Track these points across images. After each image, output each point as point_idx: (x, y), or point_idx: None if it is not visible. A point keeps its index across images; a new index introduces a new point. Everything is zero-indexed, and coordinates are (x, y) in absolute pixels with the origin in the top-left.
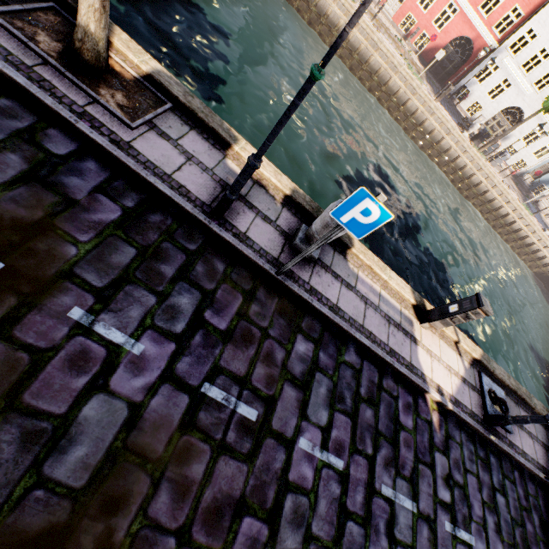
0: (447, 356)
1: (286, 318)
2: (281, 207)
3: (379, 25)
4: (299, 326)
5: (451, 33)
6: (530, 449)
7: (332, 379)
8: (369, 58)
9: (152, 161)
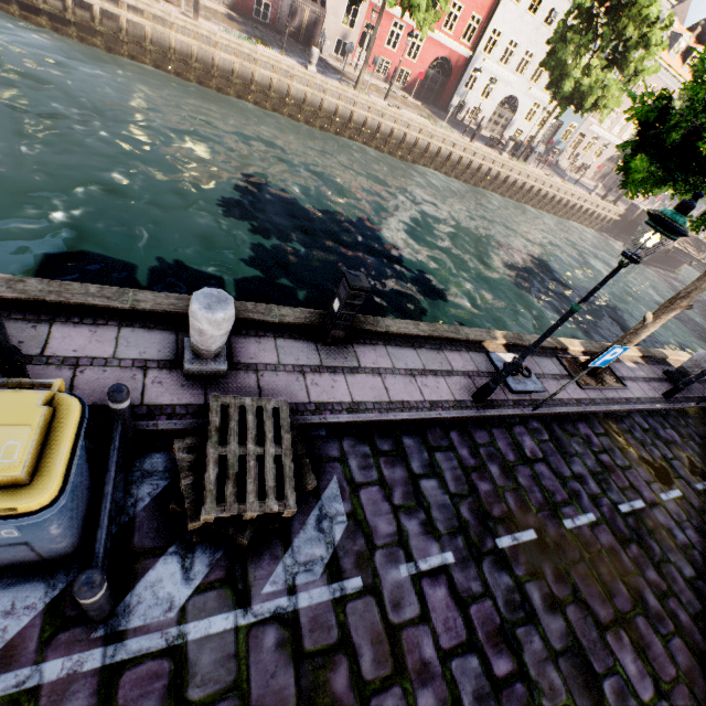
0: None
1: None
2: (648, 366)
3: (378, 92)
4: None
5: (427, 59)
6: None
7: None
8: (405, 138)
9: (643, 397)
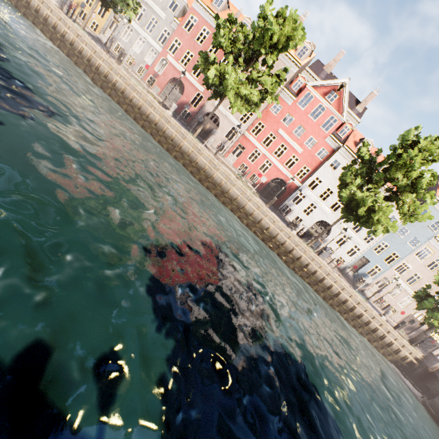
0: None
1: None
2: None
3: (222, 162)
4: None
5: (271, 175)
6: None
7: None
8: (212, 174)
9: None
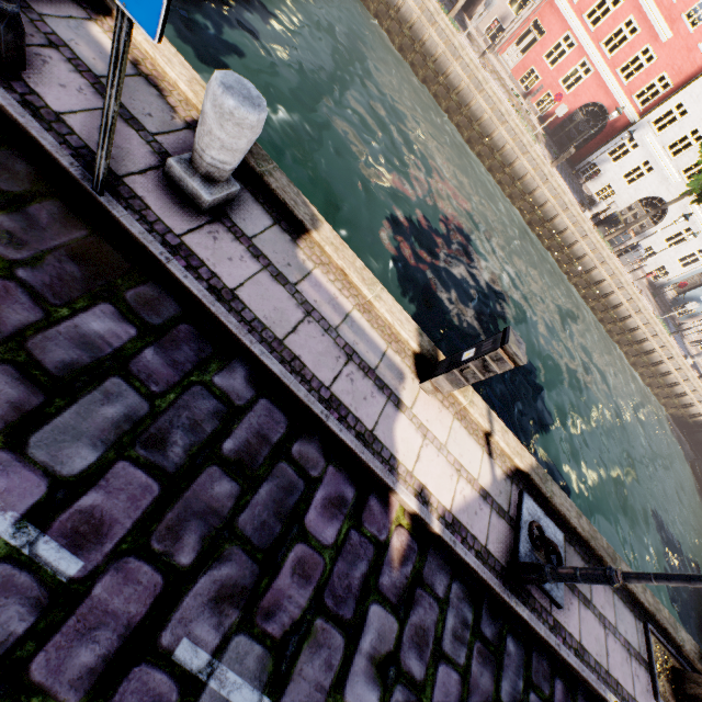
0: (461, 448)
1: (86, 268)
2: (184, 126)
3: (491, 70)
4: (118, 292)
5: (582, 96)
6: (597, 644)
7: (153, 401)
8: (470, 101)
9: None
